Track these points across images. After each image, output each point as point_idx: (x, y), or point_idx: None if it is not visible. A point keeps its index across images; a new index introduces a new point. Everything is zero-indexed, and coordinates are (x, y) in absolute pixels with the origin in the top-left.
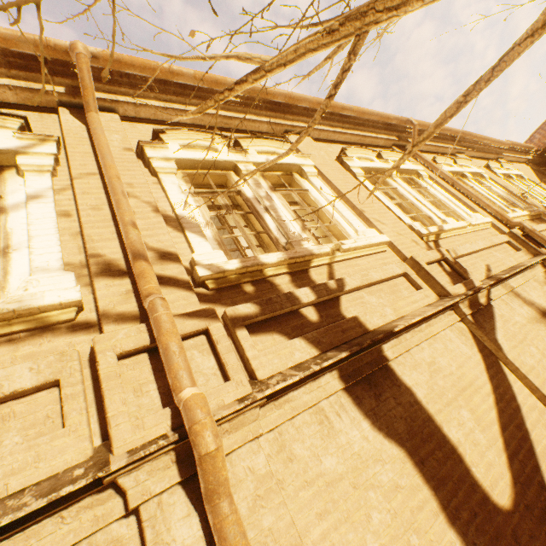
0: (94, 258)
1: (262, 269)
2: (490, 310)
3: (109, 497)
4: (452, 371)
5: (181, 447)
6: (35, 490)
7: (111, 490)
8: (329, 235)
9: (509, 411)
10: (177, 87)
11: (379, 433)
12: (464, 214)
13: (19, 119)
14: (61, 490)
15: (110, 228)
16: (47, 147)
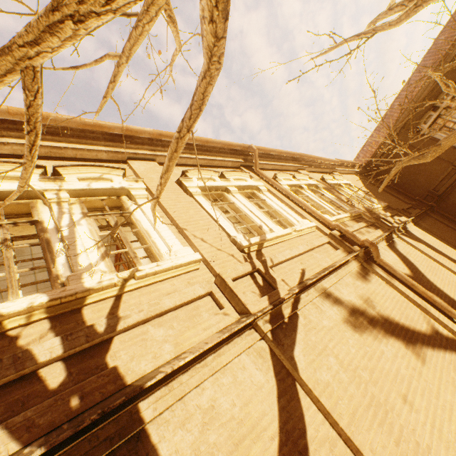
0: None
1: (0, 321)
2: (294, 321)
3: None
4: (234, 414)
5: None
6: None
7: None
8: (135, 258)
9: None
10: None
11: None
12: (294, 220)
13: None
14: None
15: None
16: None
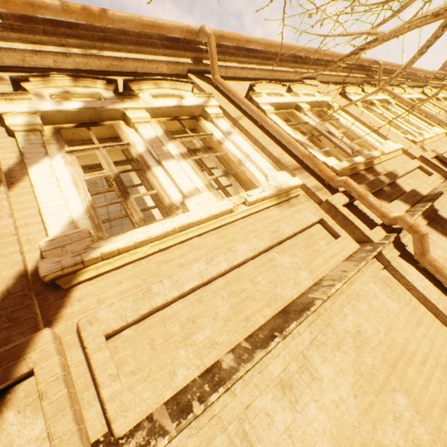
0: (286, 164)
1: (355, 166)
2: None
3: (375, 261)
4: None
5: (392, 241)
6: (360, 254)
7: (374, 258)
8: (368, 146)
9: None
10: (244, 51)
11: None
12: (426, 128)
13: (190, 85)
14: (377, 250)
15: (278, 148)
16: (213, 101)
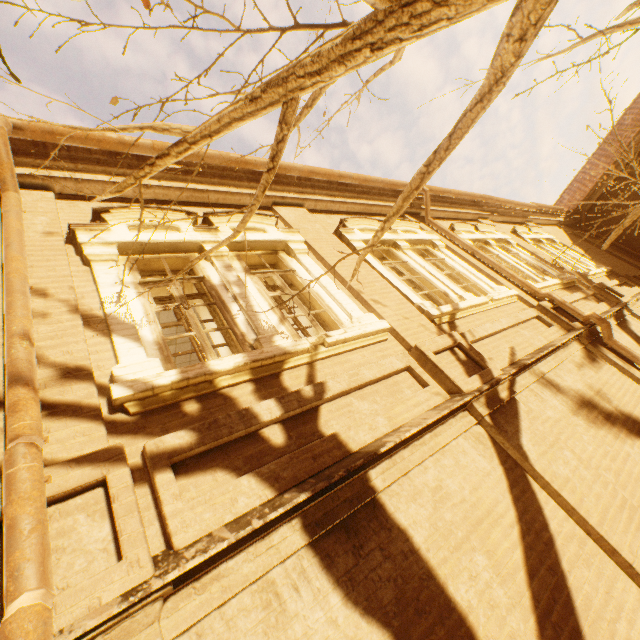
0: None
1: (212, 378)
2: (513, 407)
3: None
4: (464, 497)
5: None
6: None
7: None
8: (315, 324)
9: (540, 547)
10: (133, 159)
11: (354, 610)
12: (487, 287)
13: None
14: None
15: None
16: None
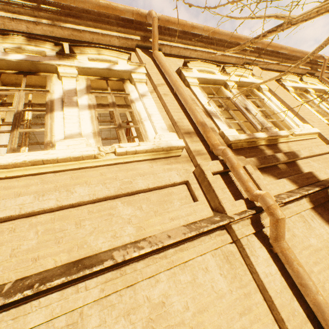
0: (180, 127)
1: (255, 141)
2: None
3: (224, 233)
4: None
5: (252, 217)
6: (203, 222)
7: (224, 230)
8: (282, 126)
9: None
10: (190, 36)
11: None
12: None
13: (127, 54)
14: (219, 223)
15: (181, 113)
16: (141, 69)
